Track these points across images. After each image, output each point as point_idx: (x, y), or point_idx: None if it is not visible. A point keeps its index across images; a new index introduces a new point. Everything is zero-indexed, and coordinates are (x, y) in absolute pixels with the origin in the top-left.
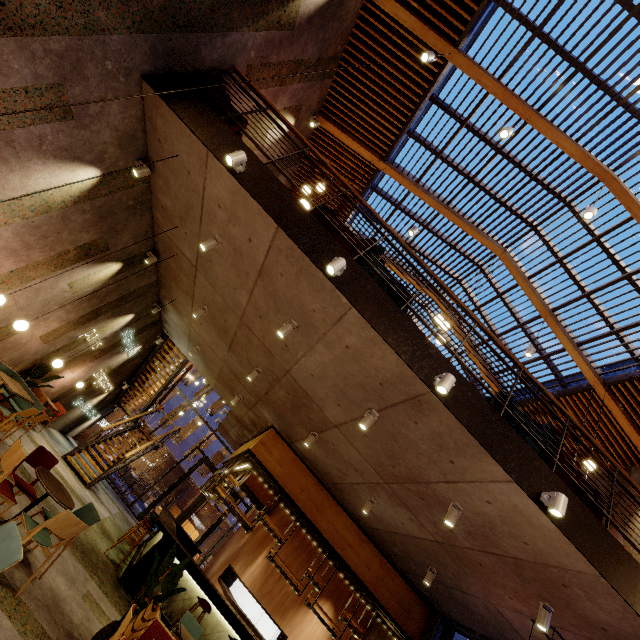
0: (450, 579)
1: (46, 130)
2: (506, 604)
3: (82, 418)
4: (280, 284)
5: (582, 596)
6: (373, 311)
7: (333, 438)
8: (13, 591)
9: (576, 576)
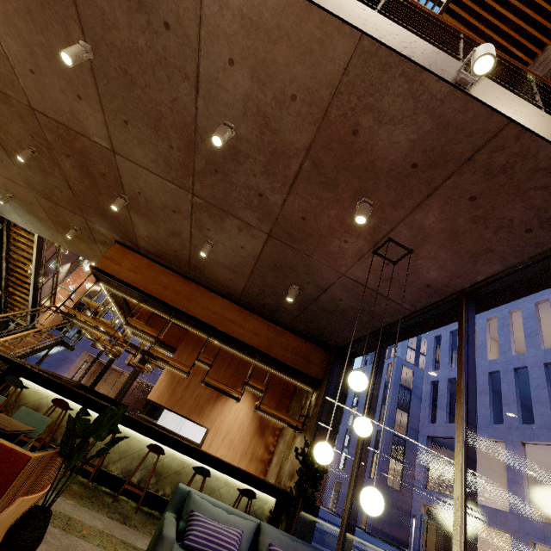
0: (309, 285)
1: None
2: (349, 258)
3: None
4: None
5: (373, 126)
6: None
7: (131, 181)
8: None
9: (350, 86)
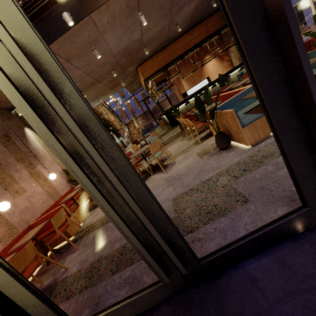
0: None
1: (18, 143)
2: None
3: (121, 142)
4: (74, 52)
5: None
6: (91, 2)
7: (147, 38)
8: (165, 145)
9: None
